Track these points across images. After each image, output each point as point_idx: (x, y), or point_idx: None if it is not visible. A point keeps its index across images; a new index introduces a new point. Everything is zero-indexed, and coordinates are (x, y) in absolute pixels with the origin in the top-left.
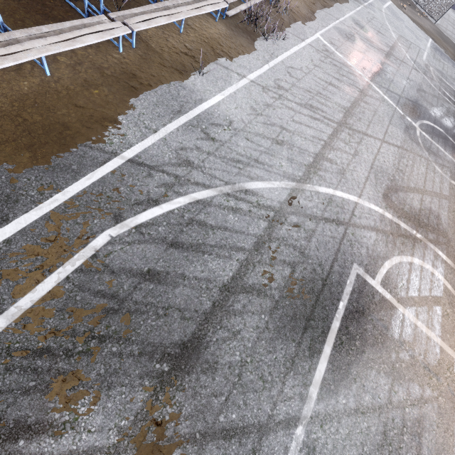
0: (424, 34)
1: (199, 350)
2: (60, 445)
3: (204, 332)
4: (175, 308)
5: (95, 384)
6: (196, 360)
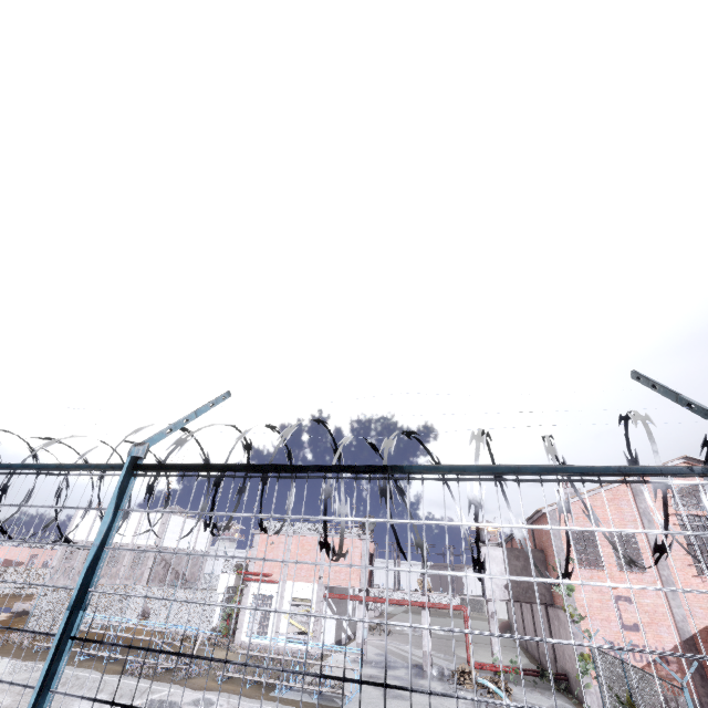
0: None
1: None
2: None
3: None
4: None
5: None
6: None
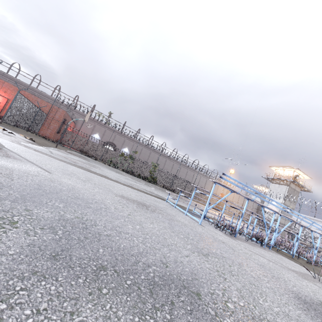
0: (62, 151)
1: None
2: None
3: None
4: None
5: None
6: None
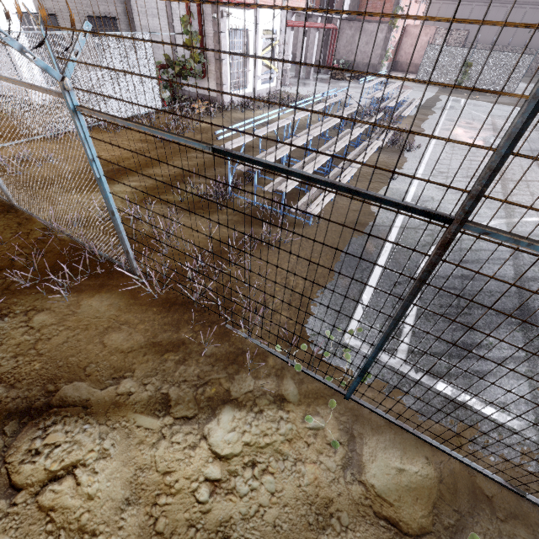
0: (510, 107)
1: (531, 311)
2: (495, 354)
3: (525, 302)
4: (494, 292)
5: (485, 328)
6: (534, 316)
